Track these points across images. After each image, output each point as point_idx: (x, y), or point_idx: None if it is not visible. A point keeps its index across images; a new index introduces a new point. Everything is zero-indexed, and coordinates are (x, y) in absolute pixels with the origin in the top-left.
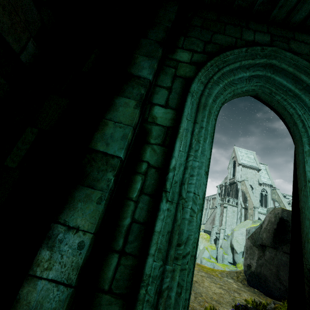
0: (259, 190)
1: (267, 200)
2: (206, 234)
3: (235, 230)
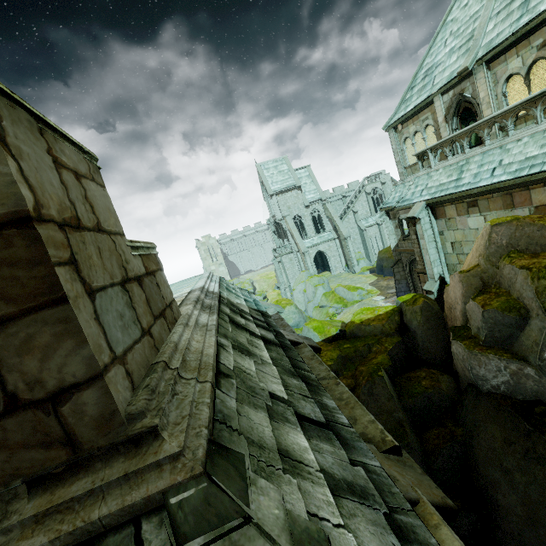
0: (309, 215)
1: (322, 221)
2: (278, 293)
3: (294, 291)
